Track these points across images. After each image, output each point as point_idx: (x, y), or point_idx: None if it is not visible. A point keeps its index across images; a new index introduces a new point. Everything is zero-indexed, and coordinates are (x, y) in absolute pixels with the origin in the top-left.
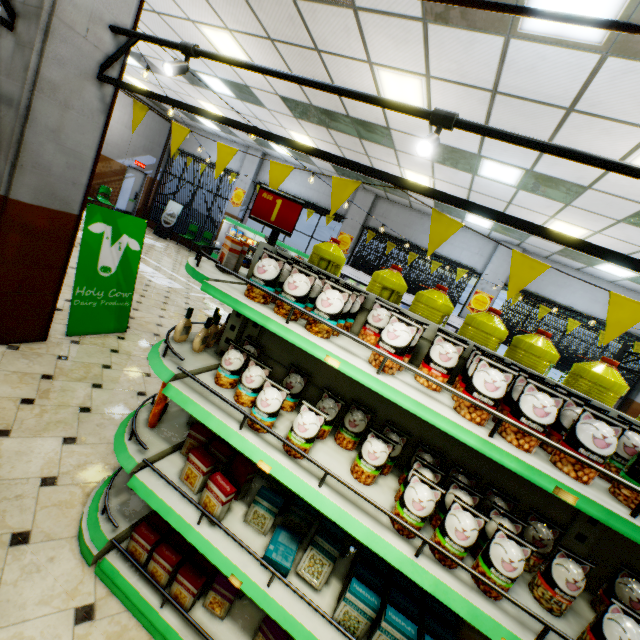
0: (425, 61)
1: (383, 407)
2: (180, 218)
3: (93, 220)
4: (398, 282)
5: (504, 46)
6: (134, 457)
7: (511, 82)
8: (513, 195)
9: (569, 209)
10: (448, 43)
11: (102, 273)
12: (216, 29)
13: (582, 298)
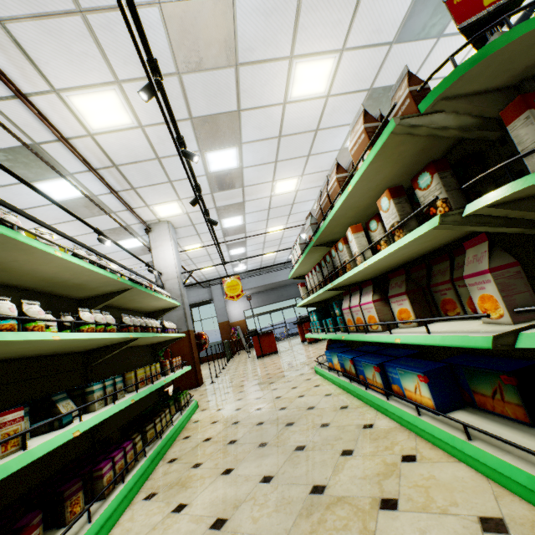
0: None
1: None
2: None
3: None
4: None
5: None
6: None
7: None
8: None
9: None
10: None
11: None
12: None
13: None
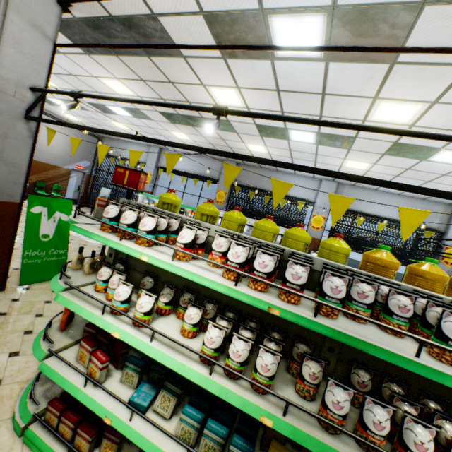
0: (233, 79)
1: (205, 288)
2: (110, 198)
3: (33, 205)
4: (210, 209)
5: (272, 65)
6: (45, 350)
7: (285, 84)
8: (316, 149)
9: (352, 152)
10: (241, 68)
11: (43, 239)
12: (110, 79)
13: (383, 208)
